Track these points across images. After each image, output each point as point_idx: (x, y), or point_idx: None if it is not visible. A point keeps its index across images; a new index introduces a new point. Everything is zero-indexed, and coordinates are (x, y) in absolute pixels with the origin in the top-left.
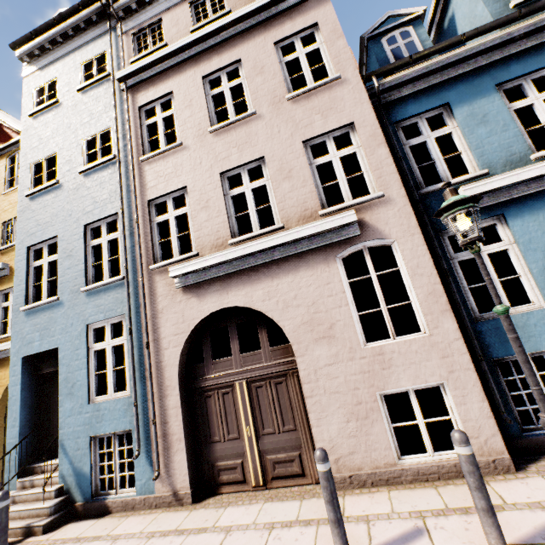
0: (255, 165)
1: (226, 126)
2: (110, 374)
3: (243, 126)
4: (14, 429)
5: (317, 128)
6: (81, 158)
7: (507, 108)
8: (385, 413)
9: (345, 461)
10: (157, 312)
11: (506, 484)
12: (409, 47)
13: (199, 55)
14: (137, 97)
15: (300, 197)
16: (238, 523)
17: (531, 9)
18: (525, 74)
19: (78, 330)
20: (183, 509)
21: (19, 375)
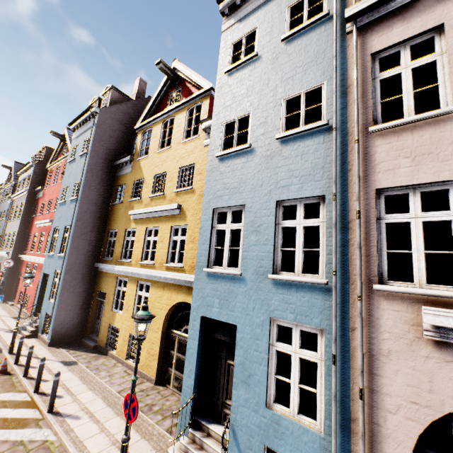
0: None
1: None
2: (294, 388)
3: None
4: (190, 380)
5: None
6: (278, 121)
7: None
8: None
9: None
10: (379, 352)
11: None
12: None
13: None
14: (370, 40)
15: None
16: None
17: None
18: None
19: (260, 319)
20: None
21: (197, 331)
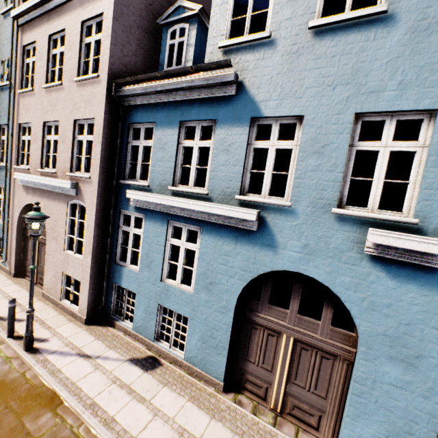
0: (58, 124)
1: (50, 87)
2: (2, 211)
3: (56, 92)
4: None
5: (81, 113)
6: (0, 75)
7: (176, 144)
8: (65, 281)
9: (49, 290)
10: (15, 192)
11: (72, 325)
12: (181, 46)
13: (50, 12)
14: (23, 37)
15: (65, 158)
16: (6, 290)
17: (199, 68)
18: (199, 120)
19: None
20: (9, 277)
21: None
